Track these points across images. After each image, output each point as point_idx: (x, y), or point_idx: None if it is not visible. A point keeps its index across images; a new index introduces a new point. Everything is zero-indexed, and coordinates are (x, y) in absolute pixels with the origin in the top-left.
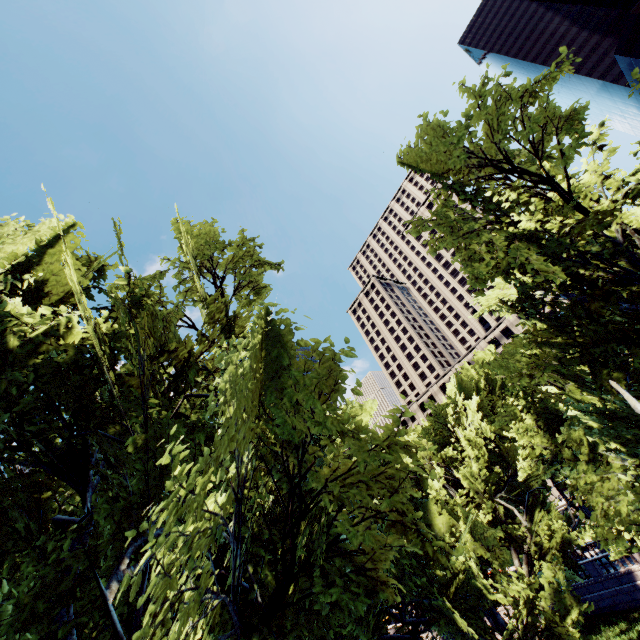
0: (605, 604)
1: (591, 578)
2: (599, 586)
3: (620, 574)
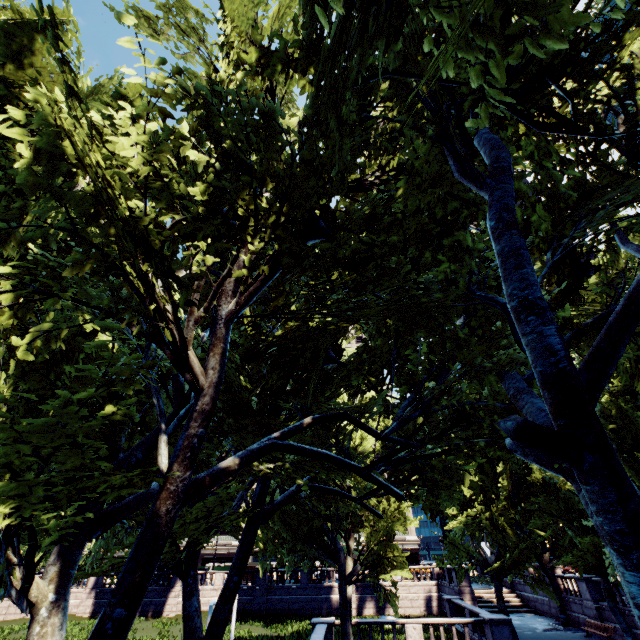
0: (295, 606)
1: (298, 584)
2: (301, 591)
3: (323, 586)
